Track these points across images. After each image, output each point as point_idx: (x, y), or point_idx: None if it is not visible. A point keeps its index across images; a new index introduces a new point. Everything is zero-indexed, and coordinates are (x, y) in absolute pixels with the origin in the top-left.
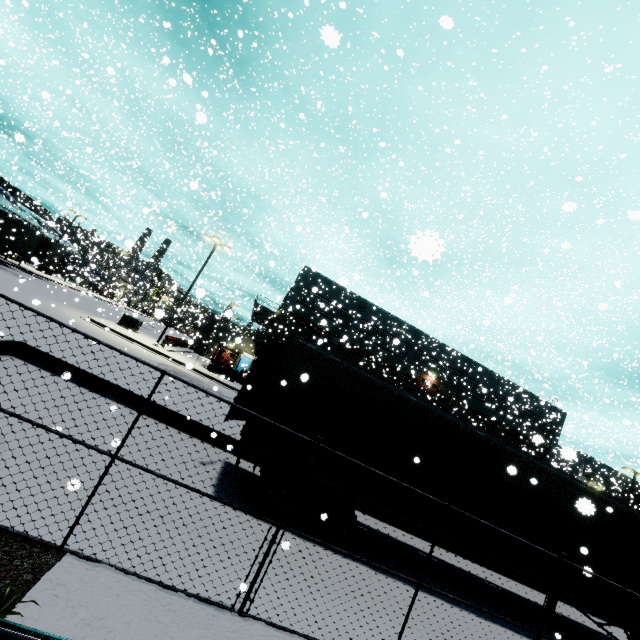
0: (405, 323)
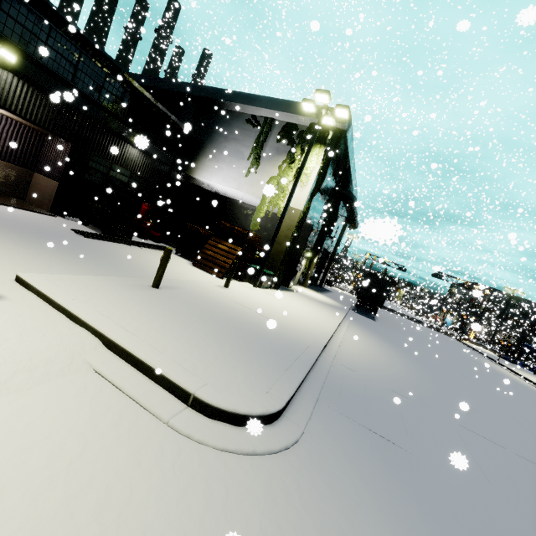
0: None
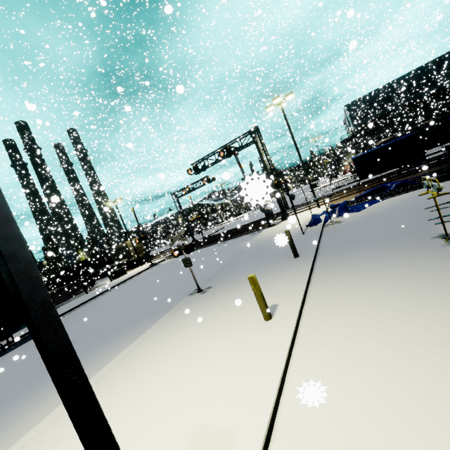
0: (424, 65)
